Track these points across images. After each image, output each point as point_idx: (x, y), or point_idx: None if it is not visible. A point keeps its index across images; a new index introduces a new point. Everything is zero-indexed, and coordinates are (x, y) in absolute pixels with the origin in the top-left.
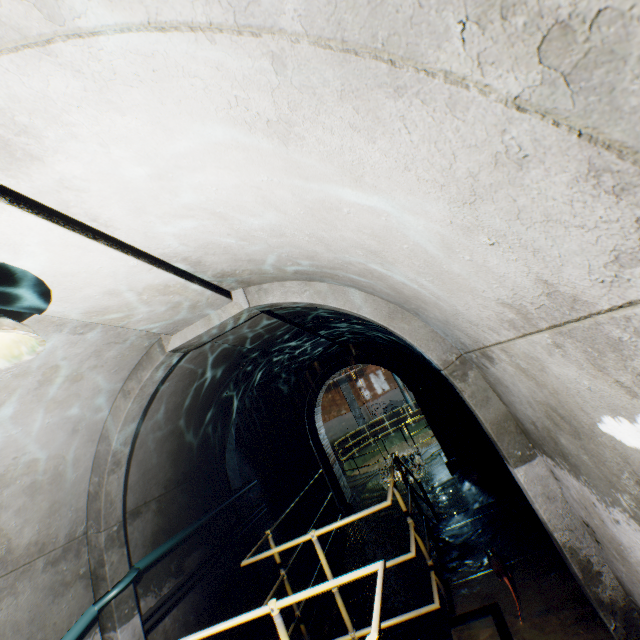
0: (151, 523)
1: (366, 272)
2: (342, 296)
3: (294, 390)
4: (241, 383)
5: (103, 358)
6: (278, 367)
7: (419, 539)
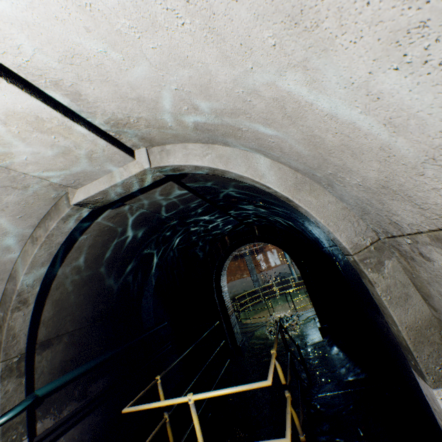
0: (61, 353)
1: (275, 109)
2: (245, 162)
3: (207, 256)
4: (160, 245)
5: (1, 201)
6: (195, 236)
7: (294, 413)
